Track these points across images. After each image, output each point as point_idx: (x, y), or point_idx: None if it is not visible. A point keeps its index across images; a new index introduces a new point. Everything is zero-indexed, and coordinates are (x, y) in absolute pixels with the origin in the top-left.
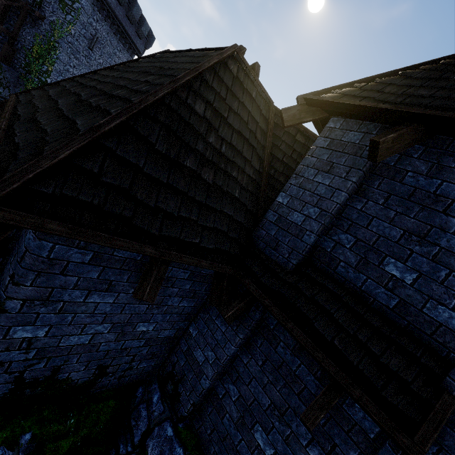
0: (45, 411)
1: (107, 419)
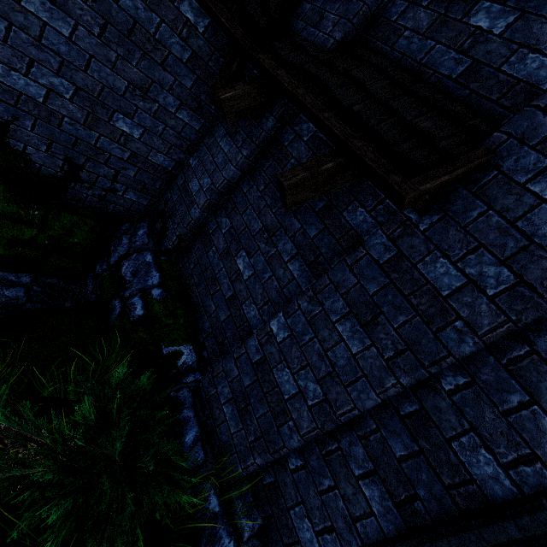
0: (0, 186)
1: (83, 236)
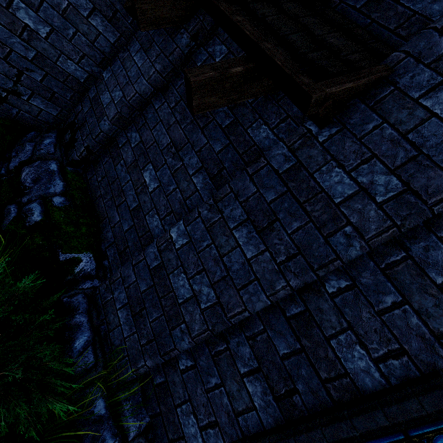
0: None
1: None
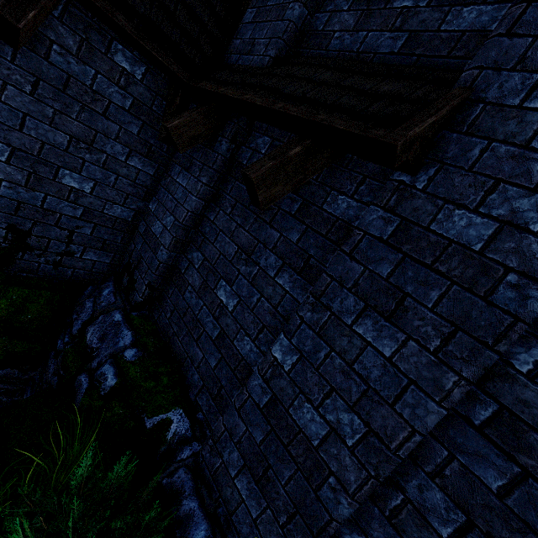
0: None
1: (39, 310)
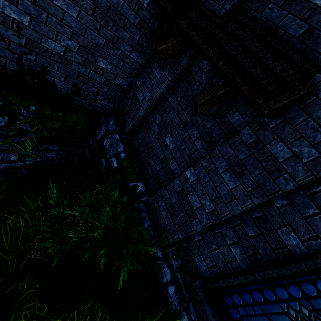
0: (43, 101)
1: (82, 125)
